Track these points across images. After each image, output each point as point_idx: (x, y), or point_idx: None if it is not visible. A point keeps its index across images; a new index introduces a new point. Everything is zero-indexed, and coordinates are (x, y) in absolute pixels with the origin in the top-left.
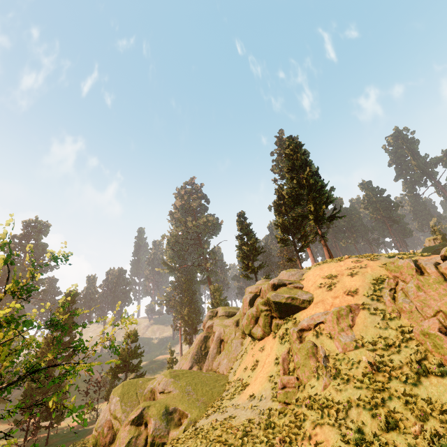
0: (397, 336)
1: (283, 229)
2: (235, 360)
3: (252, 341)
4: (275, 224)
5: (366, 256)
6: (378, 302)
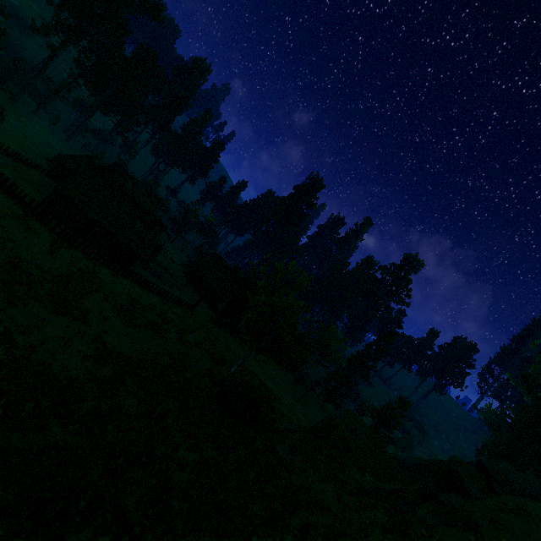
0: None
1: None
2: None
3: None
4: None
5: None
6: None
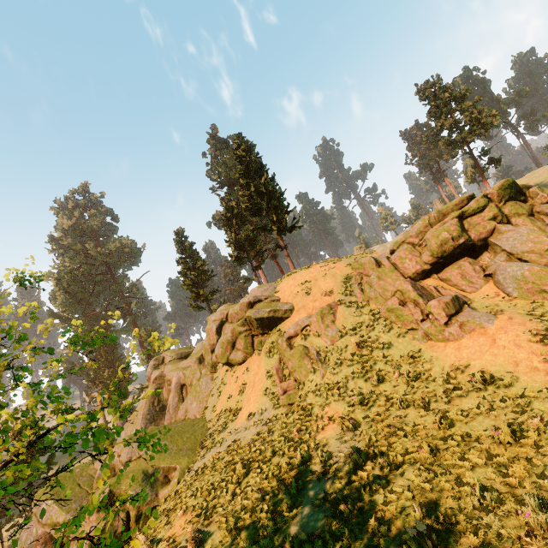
0: (370, 318)
1: (237, 246)
2: (209, 398)
3: (229, 370)
4: (227, 241)
5: (332, 261)
6: (351, 296)
